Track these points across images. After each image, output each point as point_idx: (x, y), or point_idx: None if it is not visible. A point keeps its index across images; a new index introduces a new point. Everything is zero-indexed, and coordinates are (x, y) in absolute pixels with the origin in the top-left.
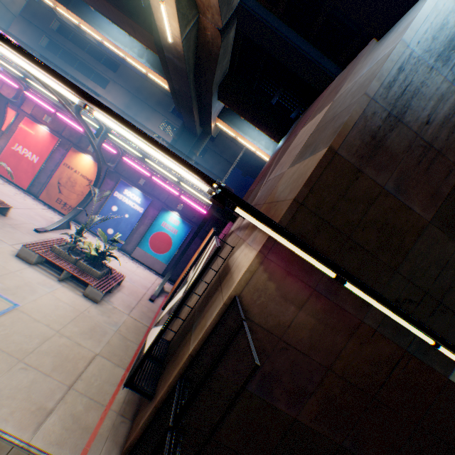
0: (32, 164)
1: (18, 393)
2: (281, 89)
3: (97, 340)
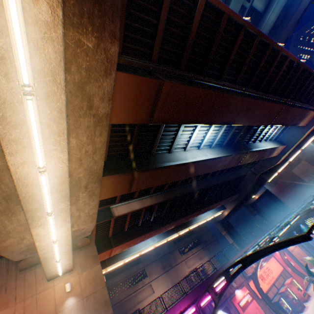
0: (295, 266)
1: None
2: None
3: None
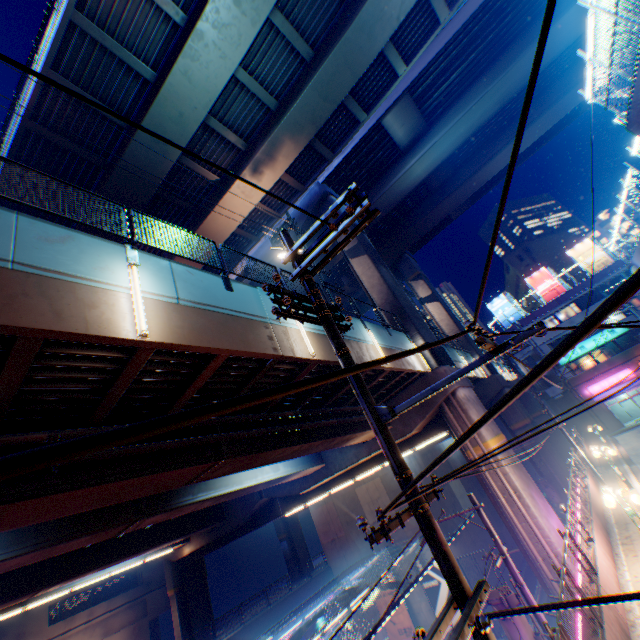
0: None
1: None
2: None
3: None
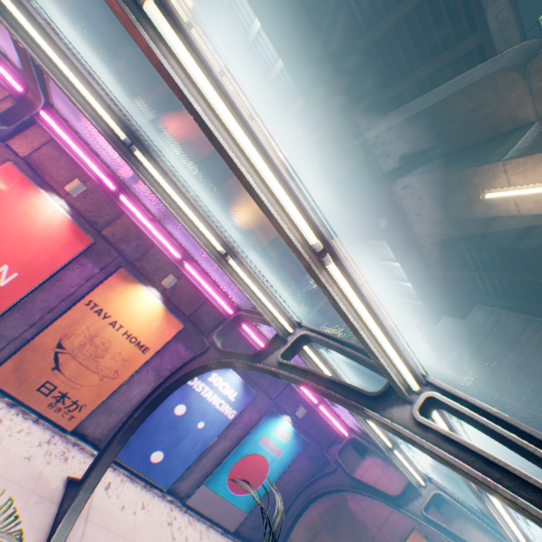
0: None
1: None
2: (507, 276)
3: None
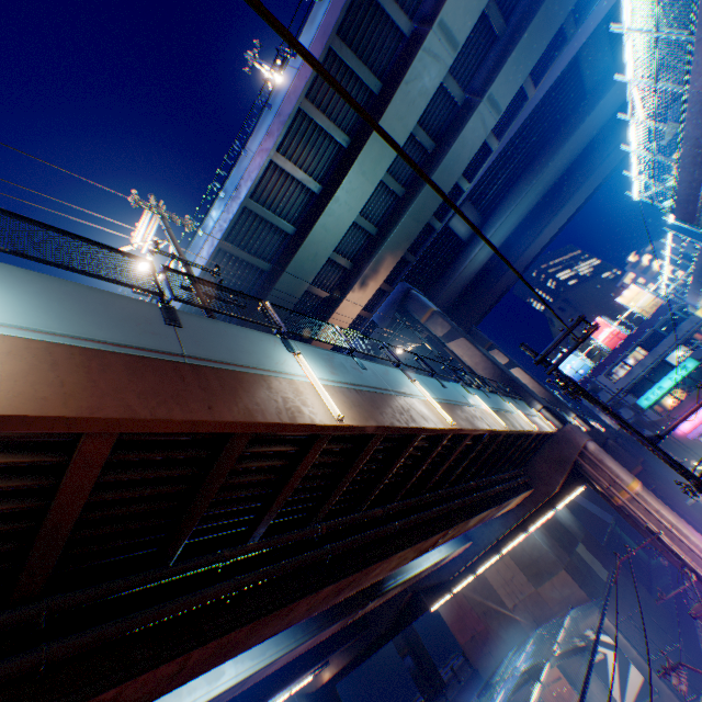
0: None
1: None
2: None
3: None
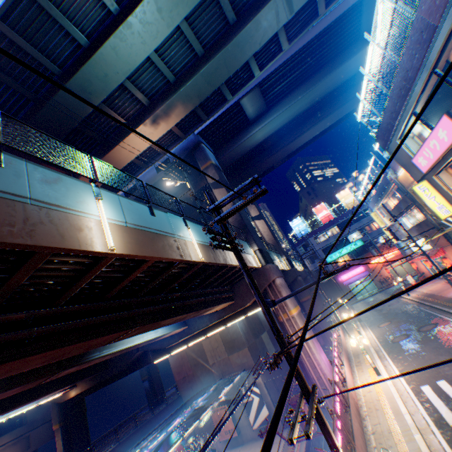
0: None
1: (276, 446)
2: None
3: (255, 450)
